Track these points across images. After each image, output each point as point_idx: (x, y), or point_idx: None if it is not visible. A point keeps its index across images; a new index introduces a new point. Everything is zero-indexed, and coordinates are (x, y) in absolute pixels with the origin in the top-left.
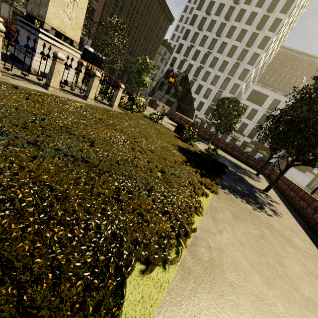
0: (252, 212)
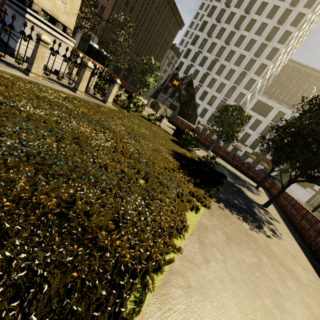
0: (248, 232)
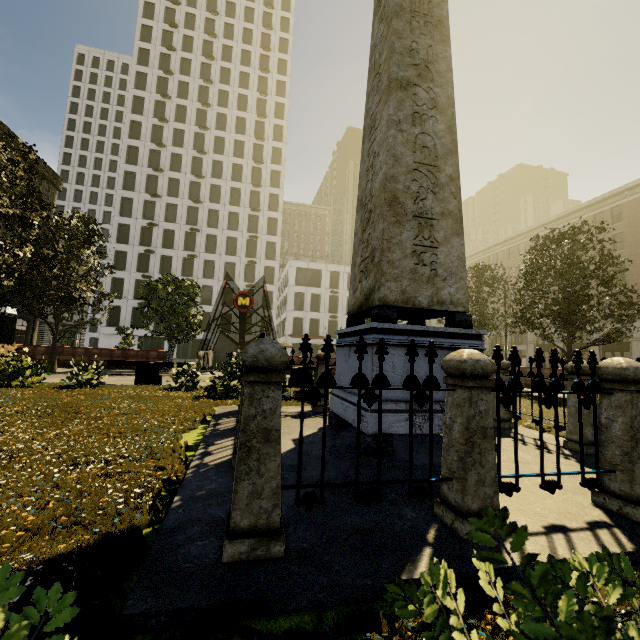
0: None
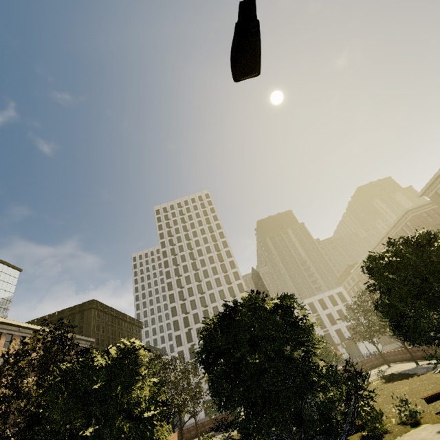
0: None
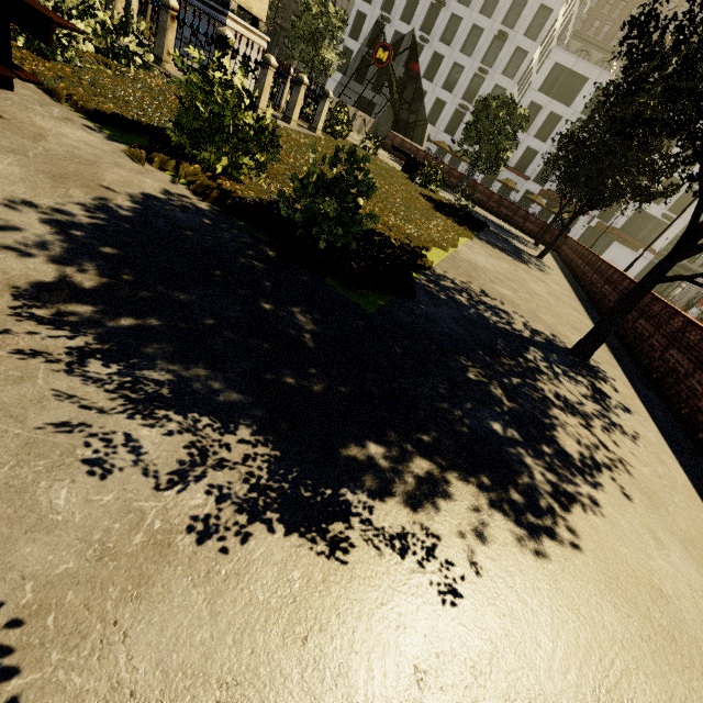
0: (510, 260)
